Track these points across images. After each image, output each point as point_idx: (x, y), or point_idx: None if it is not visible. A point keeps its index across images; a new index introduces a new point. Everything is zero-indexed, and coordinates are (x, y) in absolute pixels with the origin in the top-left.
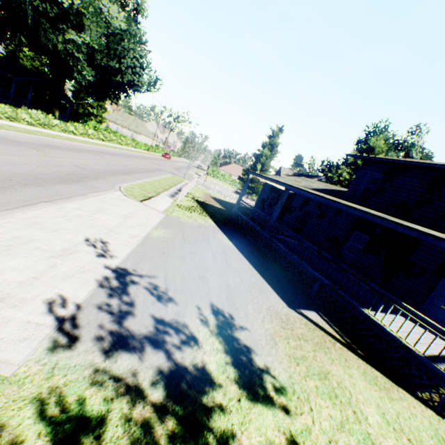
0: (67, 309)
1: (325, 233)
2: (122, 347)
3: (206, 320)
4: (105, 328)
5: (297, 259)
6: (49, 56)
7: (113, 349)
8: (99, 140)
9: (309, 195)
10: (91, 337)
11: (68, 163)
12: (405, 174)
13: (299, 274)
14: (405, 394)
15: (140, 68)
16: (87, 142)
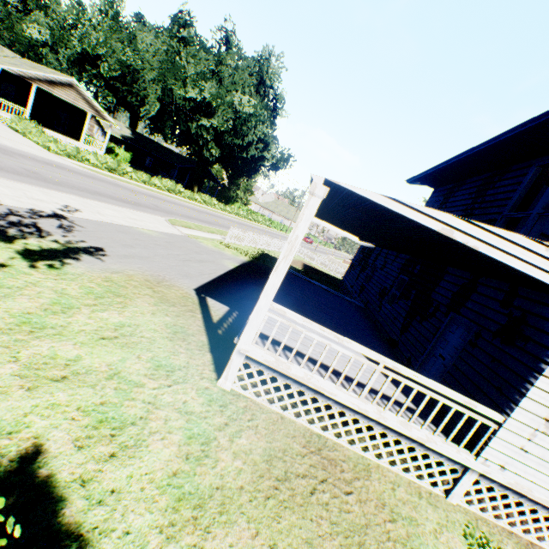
0: None
1: (378, 286)
2: None
3: (75, 243)
4: None
5: None
6: (193, 142)
7: None
8: (225, 211)
9: None
10: None
11: (149, 202)
12: (461, 187)
13: None
14: (204, 355)
15: (264, 144)
16: (205, 208)
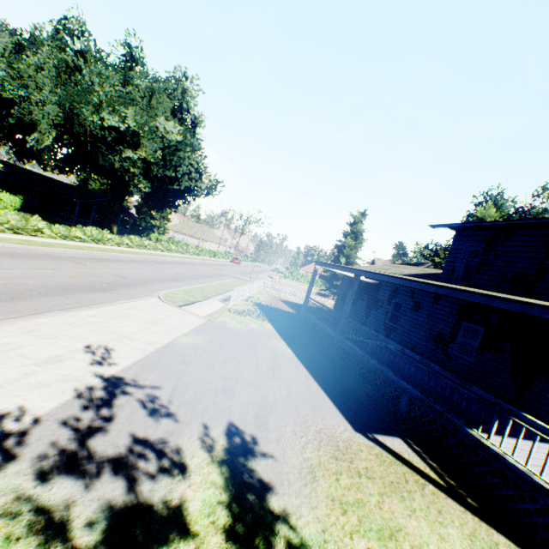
0: (20, 421)
1: (424, 329)
2: (70, 470)
3: (211, 442)
4: (58, 446)
5: (376, 364)
6: (108, 176)
7: (56, 472)
8: (157, 250)
9: (381, 278)
10: (33, 456)
11: (108, 273)
12: (512, 238)
13: (381, 385)
14: None
15: (197, 173)
16: (142, 253)
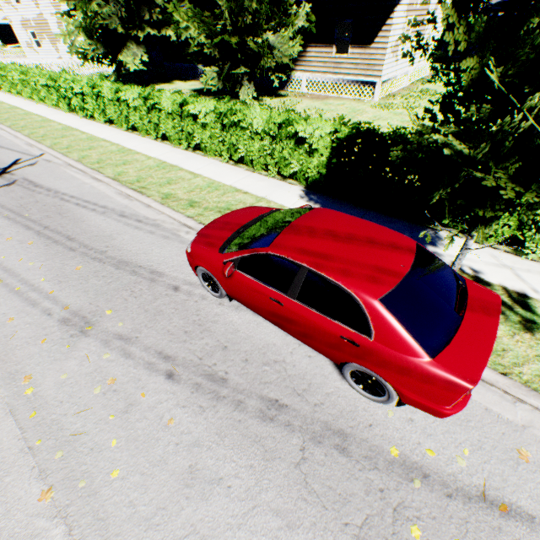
0: None
1: None
2: None
3: None
4: None
5: None
6: None
7: None
8: None
9: None
10: None
11: None
12: None
13: None
14: None
15: None
16: None
